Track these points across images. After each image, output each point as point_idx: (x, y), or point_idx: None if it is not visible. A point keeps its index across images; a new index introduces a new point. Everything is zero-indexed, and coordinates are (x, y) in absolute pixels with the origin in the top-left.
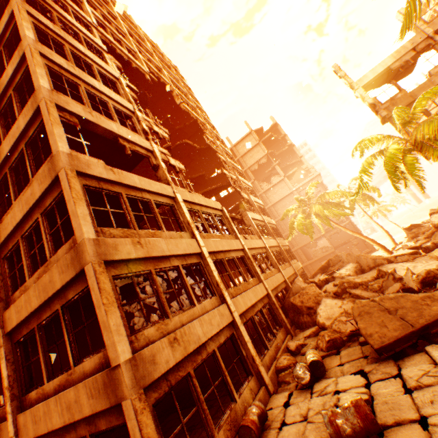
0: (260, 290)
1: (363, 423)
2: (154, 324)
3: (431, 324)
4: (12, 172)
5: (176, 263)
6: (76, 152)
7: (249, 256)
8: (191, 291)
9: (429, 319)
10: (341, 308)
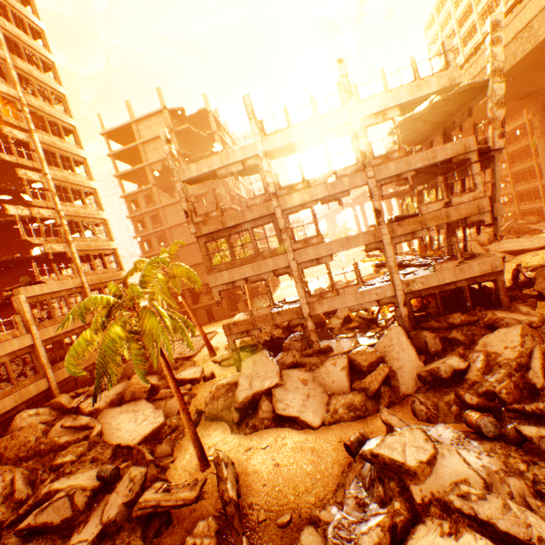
0: None
1: None
2: None
3: None
4: None
5: None
6: None
7: None
8: None
9: None
10: None
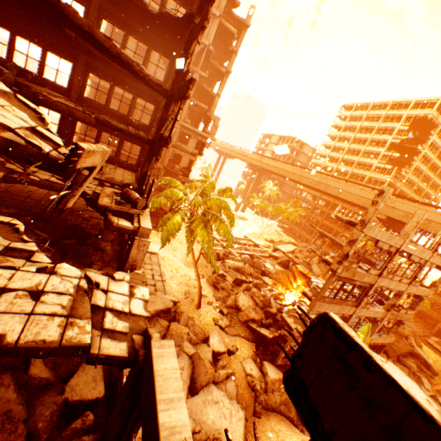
0: None
1: None
2: None
3: None
4: None
5: None
6: None
7: None
8: None
9: None
10: None
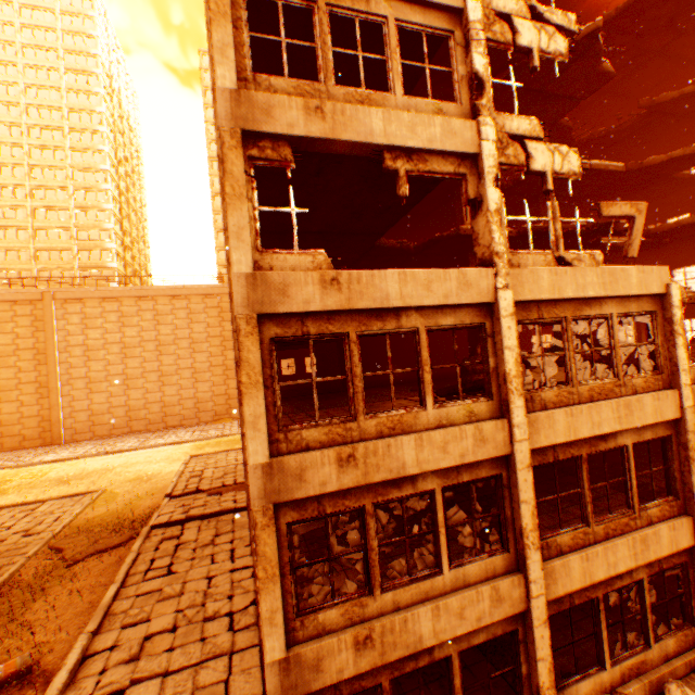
0: (666, 538)
1: None
2: (342, 600)
3: None
4: None
5: (430, 485)
6: (268, 257)
7: (687, 442)
8: (443, 543)
9: None
10: None
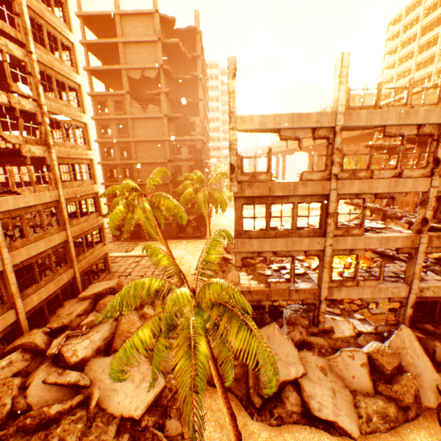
0: None
1: None
2: None
3: None
4: None
5: None
6: None
7: None
8: None
9: None
10: None
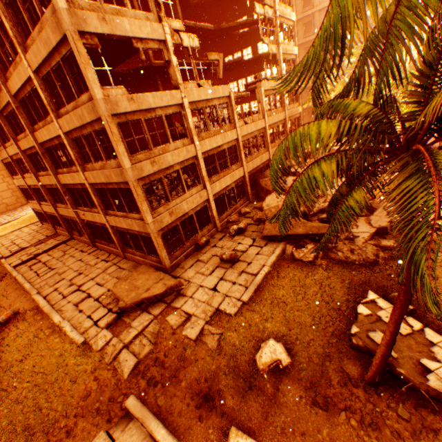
0: (238, 174)
1: (230, 259)
2: (162, 205)
3: (291, 235)
4: (54, 73)
5: (177, 168)
6: (106, 91)
7: (240, 145)
8: (184, 185)
9: (292, 233)
10: (277, 203)
